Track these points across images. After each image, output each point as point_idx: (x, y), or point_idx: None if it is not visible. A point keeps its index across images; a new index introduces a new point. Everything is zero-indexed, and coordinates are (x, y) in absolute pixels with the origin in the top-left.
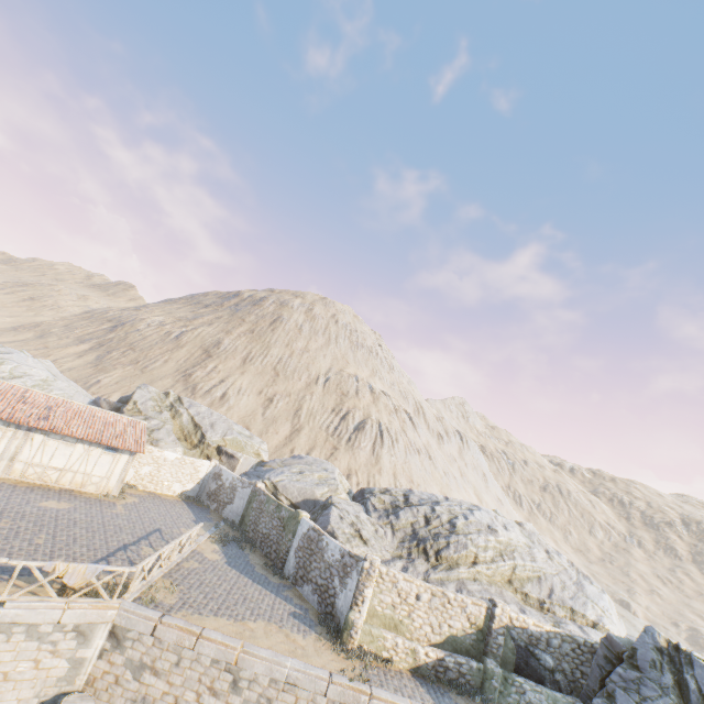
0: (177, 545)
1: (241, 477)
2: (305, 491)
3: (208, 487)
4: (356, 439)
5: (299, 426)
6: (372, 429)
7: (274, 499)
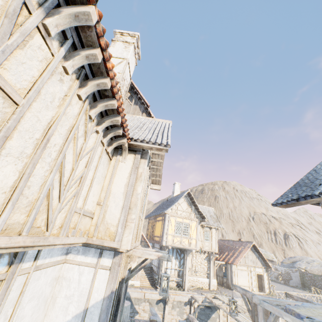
0: (321, 292)
1: (289, 268)
2: (319, 270)
3: (273, 274)
4: (289, 243)
5: (259, 242)
6: (292, 237)
7: (318, 274)
